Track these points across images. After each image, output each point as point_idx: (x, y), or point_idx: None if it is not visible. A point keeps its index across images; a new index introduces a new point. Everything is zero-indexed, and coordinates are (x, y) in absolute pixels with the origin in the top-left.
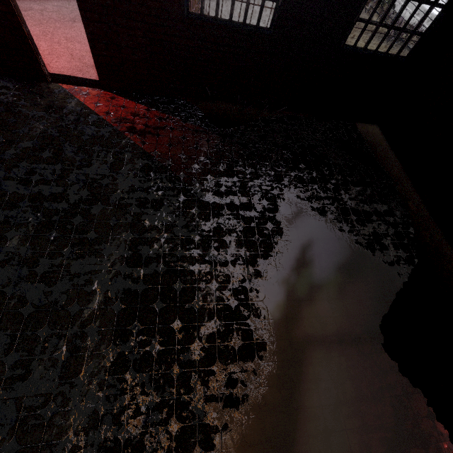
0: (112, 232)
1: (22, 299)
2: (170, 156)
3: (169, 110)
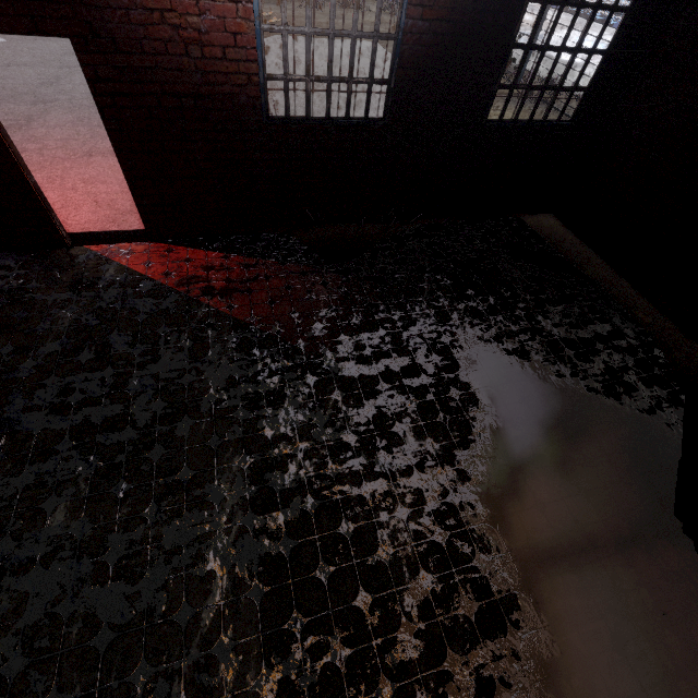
0: (216, 461)
1: (90, 620)
2: (275, 319)
3: (256, 252)
